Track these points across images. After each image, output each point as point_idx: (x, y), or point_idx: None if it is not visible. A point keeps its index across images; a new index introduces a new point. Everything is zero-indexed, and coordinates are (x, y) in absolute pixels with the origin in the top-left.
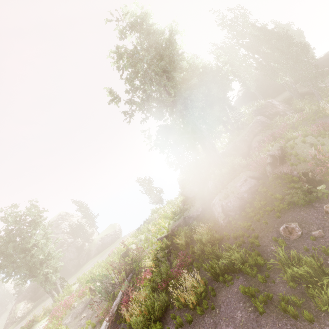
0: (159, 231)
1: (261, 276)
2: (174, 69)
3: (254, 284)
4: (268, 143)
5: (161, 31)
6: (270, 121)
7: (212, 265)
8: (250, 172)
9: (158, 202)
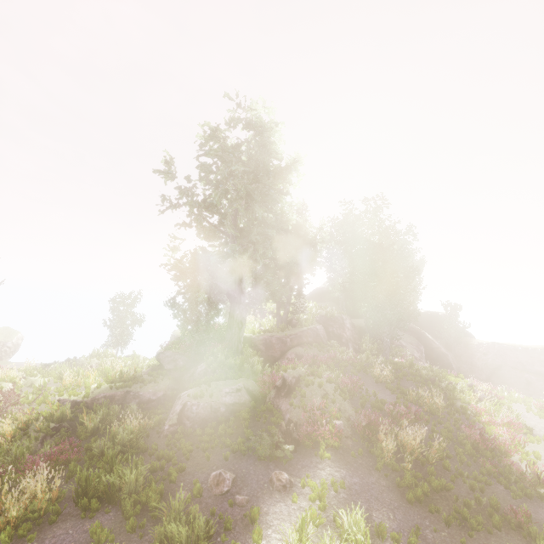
0: (74, 388)
1: (134, 521)
2: (262, 202)
3: (118, 529)
4: (302, 364)
5: (276, 156)
6: (327, 340)
7: (93, 478)
8: (254, 384)
9: (119, 345)
